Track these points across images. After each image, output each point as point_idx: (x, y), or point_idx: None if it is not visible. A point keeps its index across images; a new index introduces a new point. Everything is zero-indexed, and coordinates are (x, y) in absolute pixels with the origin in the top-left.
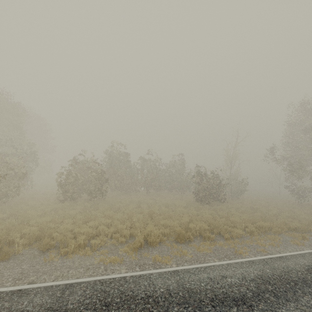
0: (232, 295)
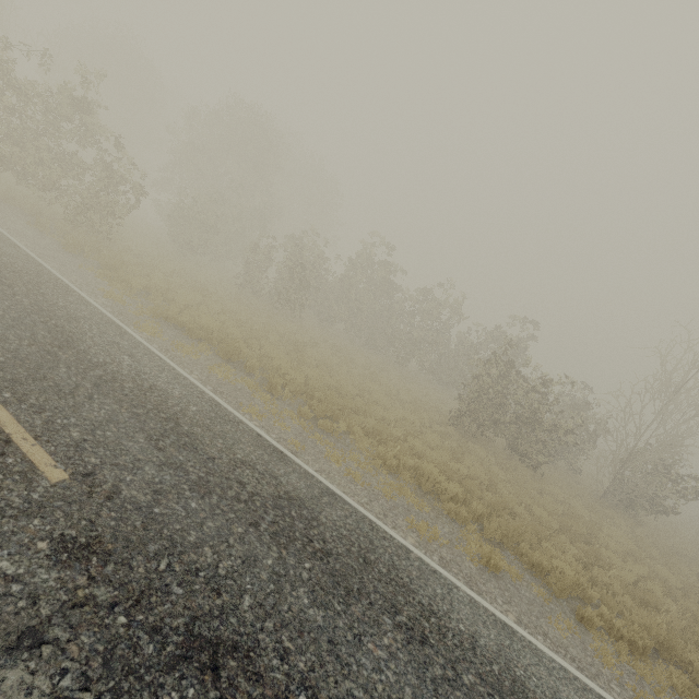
0: (80, 344)
